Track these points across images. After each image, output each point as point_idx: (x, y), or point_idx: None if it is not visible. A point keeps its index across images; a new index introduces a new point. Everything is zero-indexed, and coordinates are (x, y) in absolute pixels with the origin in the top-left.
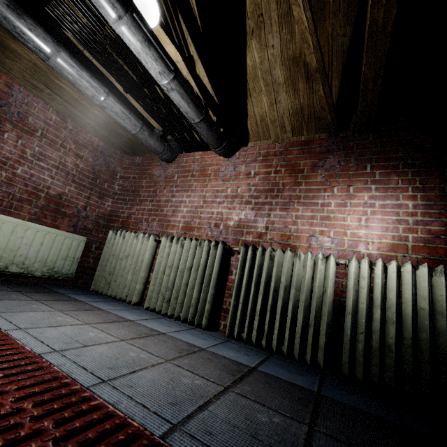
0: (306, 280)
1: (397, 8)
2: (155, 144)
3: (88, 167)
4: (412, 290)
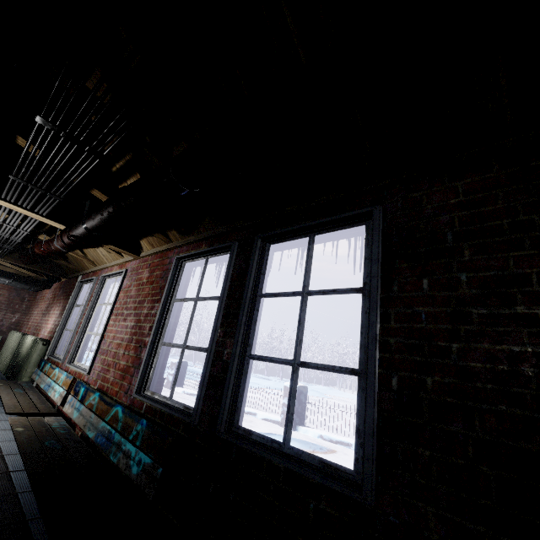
0: (23, 348)
1: (4, 259)
2: (22, 286)
3: (5, 298)
4: (31, 348)
